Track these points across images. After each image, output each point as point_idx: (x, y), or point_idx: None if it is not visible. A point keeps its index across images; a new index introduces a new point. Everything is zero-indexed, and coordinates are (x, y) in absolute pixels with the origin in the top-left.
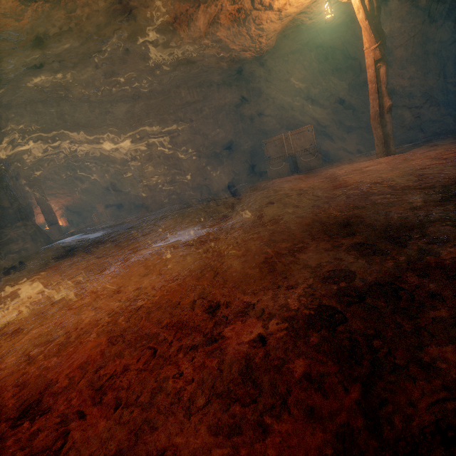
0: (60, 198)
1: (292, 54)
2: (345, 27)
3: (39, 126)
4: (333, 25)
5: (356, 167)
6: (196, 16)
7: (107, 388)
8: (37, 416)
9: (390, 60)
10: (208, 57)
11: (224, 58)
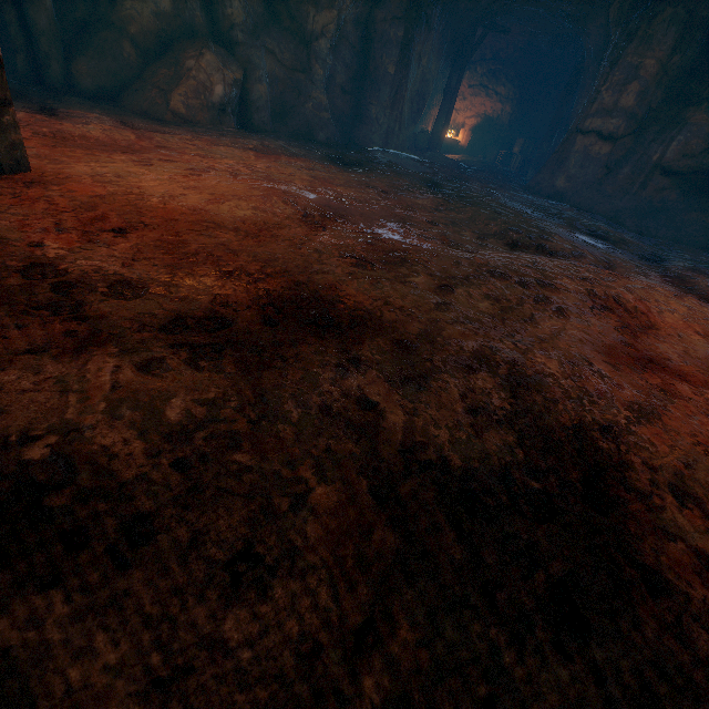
0: (490, 100)
1: None
2: None
3: None
4: None
5: None
6: None
7: (38, 202)
8: (29, 187)
9: None
10: None
11: None
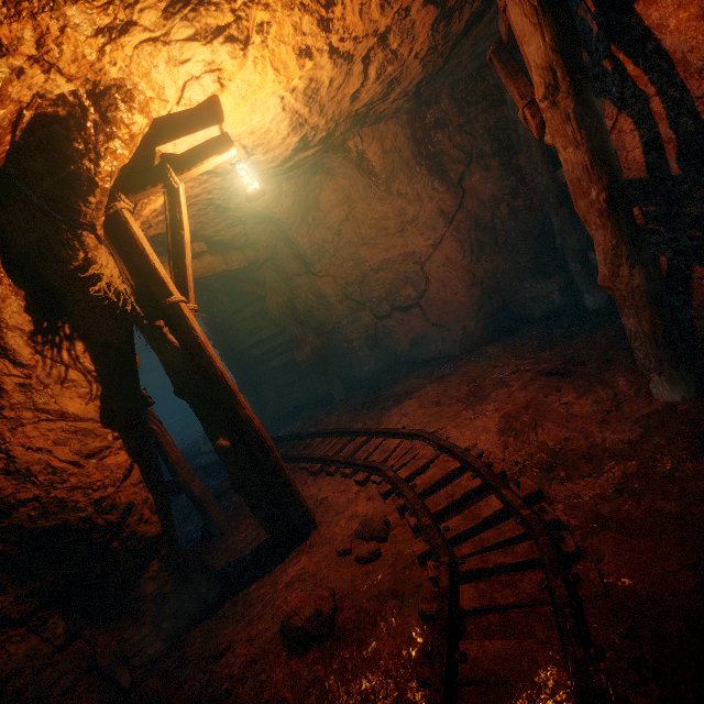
0: None
1: None
2: None
3: None
4: None
5: None
6: None
7: None
8: None
9: None
10: None
11: None
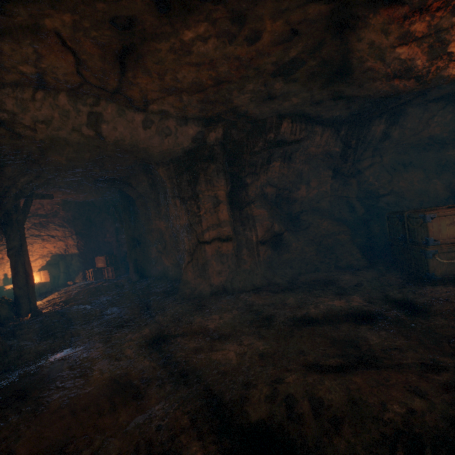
0: (49, 242)
1: (435, 102)
2: None
3: (50, 132)
4: None
5: None
6: None
7: None
8: None
9: None
10: (388, 63)
11: (411, 70)
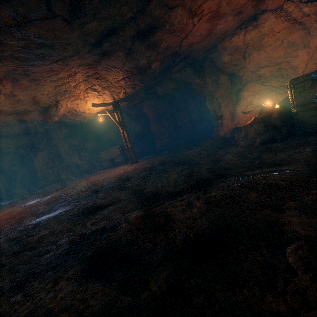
0: None
1: None
2: (133, 106)
3: None
4: (123, 109)
5: (117, 169)
6: (53, 117)
7: None
8: None
9: (150, 120)
10: (68, 121)
11: (75, 121)
